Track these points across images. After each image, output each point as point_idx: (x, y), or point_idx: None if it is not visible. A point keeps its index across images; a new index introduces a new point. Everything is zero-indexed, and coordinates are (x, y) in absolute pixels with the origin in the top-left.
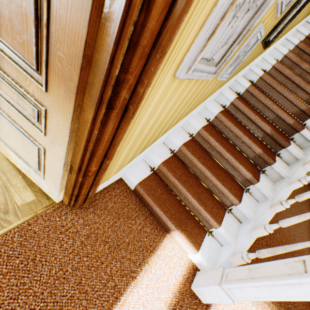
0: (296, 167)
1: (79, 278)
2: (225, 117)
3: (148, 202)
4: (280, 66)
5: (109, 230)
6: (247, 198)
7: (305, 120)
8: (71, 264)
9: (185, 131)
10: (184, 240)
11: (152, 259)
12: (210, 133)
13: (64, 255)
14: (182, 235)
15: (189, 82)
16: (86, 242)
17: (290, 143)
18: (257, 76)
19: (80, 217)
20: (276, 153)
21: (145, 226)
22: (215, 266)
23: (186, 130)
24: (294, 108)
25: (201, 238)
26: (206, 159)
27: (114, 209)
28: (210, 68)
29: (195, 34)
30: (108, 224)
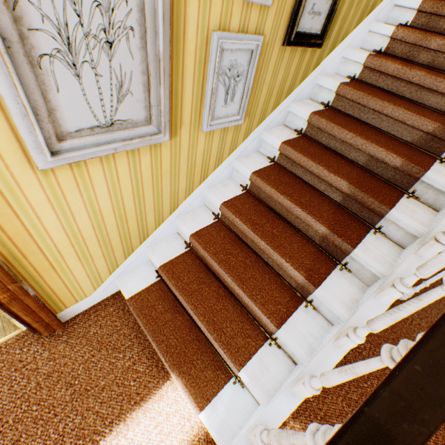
0: (405, 254)
1: (19, 433)
2: (261, 180)
3: (141, 326)
4: (375, 62)
5: (80, 368)
6: (305, 319)
7: (443, 150)
8: (15, 413)
9: (209, 211)
10: (181, 390)
11: (135, 415)
12: (237, 211)
13: (10, 400)
14: (178, 382)
15: (109, 159)
16: (44, 383)
17: (393, 205)
18: (333, 93)
19: (46, 348)
20: (372, 227)
21: (138, 362)
22: (231, 442)
23: (211, 208)
24: (413, 132)
25: (216, 387)
26: (231, 253)
27: (97, 337)
28: (129, 131)
29: (1, 116)
30: (82, 359)
